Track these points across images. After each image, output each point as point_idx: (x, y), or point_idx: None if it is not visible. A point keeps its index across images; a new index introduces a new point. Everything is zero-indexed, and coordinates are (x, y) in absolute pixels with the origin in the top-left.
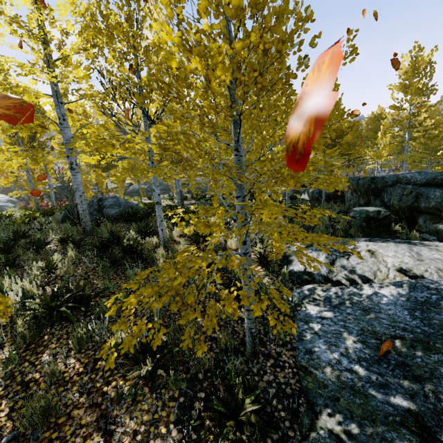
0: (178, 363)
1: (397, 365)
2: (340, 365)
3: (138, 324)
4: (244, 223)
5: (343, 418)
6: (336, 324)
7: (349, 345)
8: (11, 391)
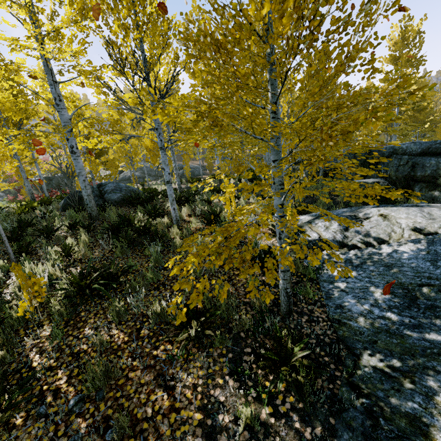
0: (219, 326)
1: (427, 308)
2: (372, 314)
3: (201, 282)
4: (281, 187)
5: (384, 356)
6: (361, 281)
7: (378, 297)
8: (63, 362)
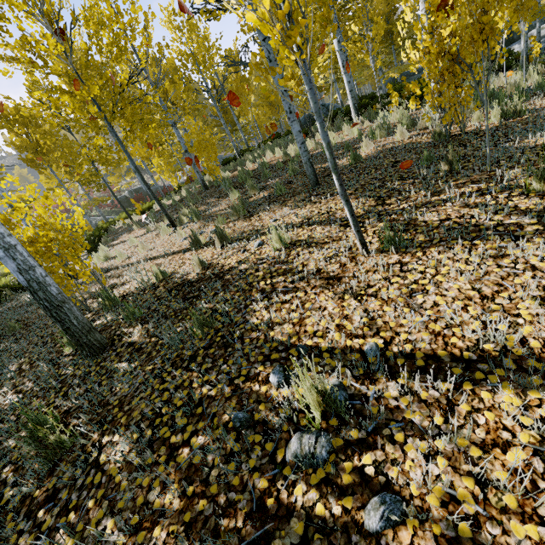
0: None
1: None
2: None
3: None
4: None
5: None
6: None
7: None
8: None
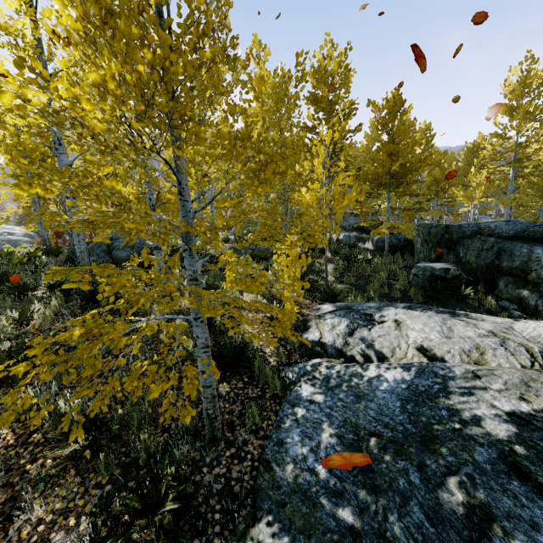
0: (123, 444)
1: (363, 469)
2: (305, 462)
3: (23, 398)
4: (193, 282)
5: (280, 529)
6: (322, 411)
7: (324, 439)
8: None
